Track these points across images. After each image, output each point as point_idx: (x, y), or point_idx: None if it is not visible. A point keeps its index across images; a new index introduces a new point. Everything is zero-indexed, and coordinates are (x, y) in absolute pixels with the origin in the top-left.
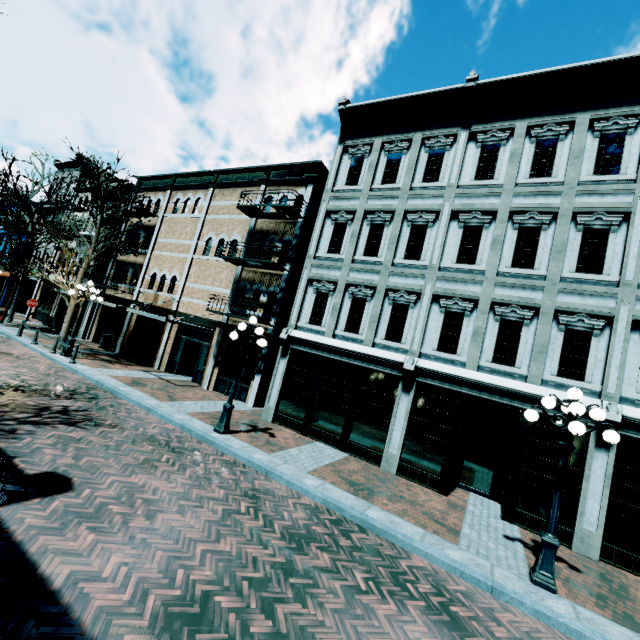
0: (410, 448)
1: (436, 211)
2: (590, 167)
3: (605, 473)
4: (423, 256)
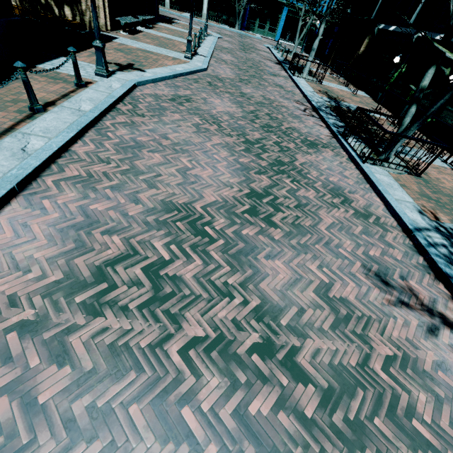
0: None
1: None
2: None
3: None
4: None
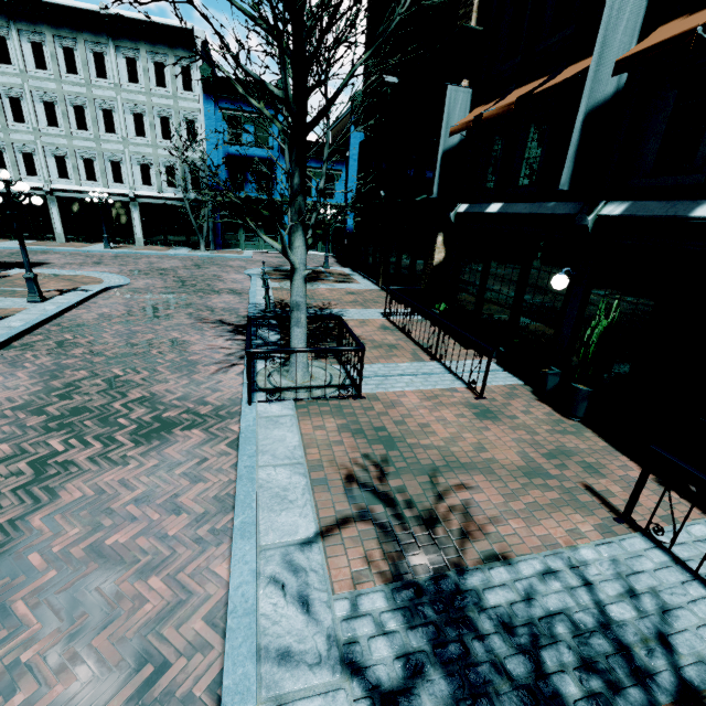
0: (68, 229)
1: (21, 89)
2: (95, 72)
3: (139, 217)
4: (27, 121)
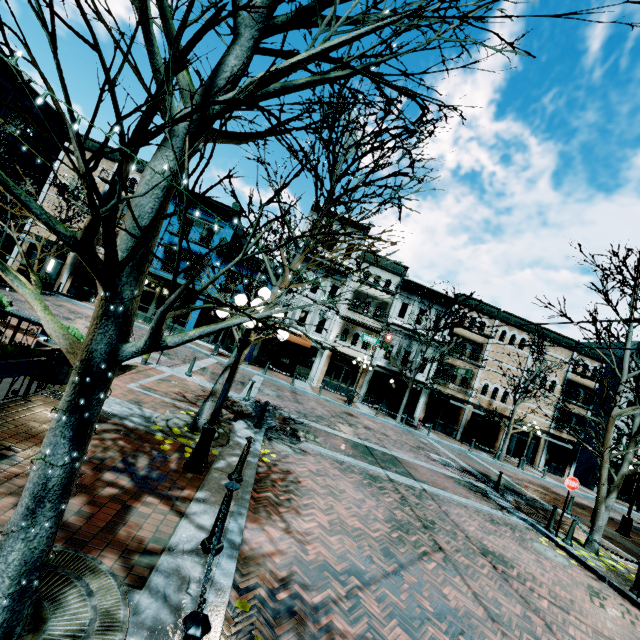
0: None
1: None
2: None
3: None
4: None
